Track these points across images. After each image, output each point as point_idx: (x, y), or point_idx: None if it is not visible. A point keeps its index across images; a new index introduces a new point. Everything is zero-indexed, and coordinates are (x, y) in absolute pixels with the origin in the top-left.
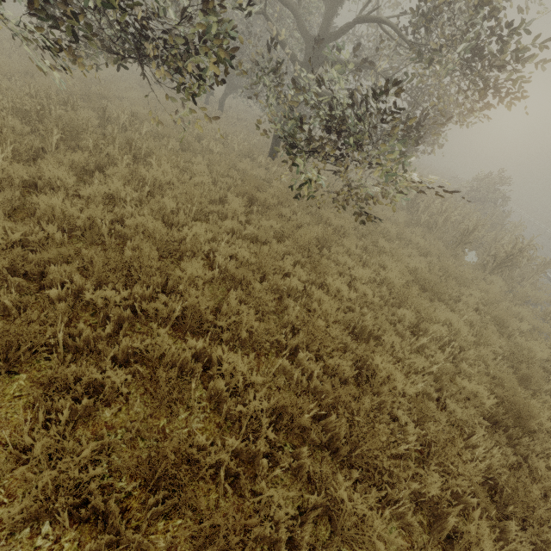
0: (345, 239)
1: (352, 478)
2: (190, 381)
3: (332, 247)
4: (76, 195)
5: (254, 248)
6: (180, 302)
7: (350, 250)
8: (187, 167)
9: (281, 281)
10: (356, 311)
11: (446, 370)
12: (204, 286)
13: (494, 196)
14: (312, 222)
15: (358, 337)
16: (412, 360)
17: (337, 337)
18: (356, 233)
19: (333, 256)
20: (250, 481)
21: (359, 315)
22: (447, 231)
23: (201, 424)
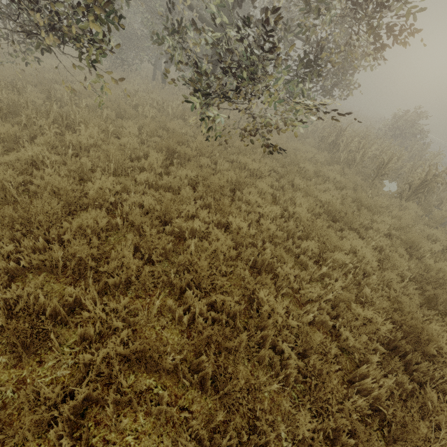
0: (258, 181)
1: (216, 421)
2: (69, 327)
3: (245, 189)
4: (7, 164)
5: (158, 195)
6: (61, 252)
7: (263, 190)
8: (118, 131)
9: (185, 223)
10: (258, 246)
11: (343, 297)
12: (101, 234)
13: (414, 131)
14: (231, 168)
15: (260, 270)
16: (307, 290)
17: (237, 272)
18: (275, 175)
19: (244, 196)
20: (106, 430)
21: (261, 249)
22: (367, 165)
23: (68, 370)
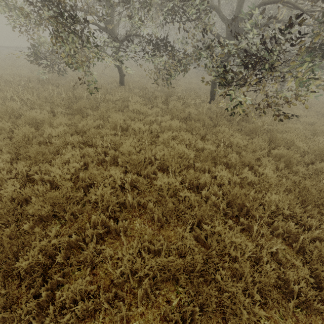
0: None
1: None
2: None
3: None
4: None
5: None
6: None
7: None
8: None
9: None
10: None
11: None
12: None
13: None
14: None
15: None
16: None
17: None
18: None
19: None
20: None
21: None
22: None
23: None
